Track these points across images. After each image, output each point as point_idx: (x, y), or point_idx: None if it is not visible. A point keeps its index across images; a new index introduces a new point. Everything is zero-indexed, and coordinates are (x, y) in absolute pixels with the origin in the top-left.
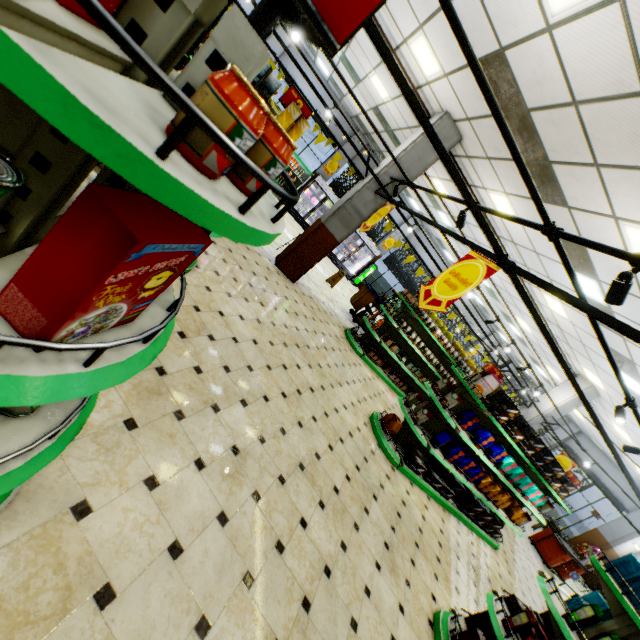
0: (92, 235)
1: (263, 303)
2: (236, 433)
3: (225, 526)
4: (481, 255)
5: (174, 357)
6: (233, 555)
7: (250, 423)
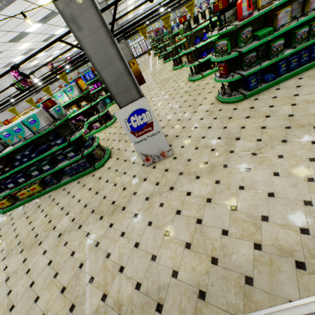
0: None
1: None
2: None
3: None
4: None
5: None
6: None
7: None
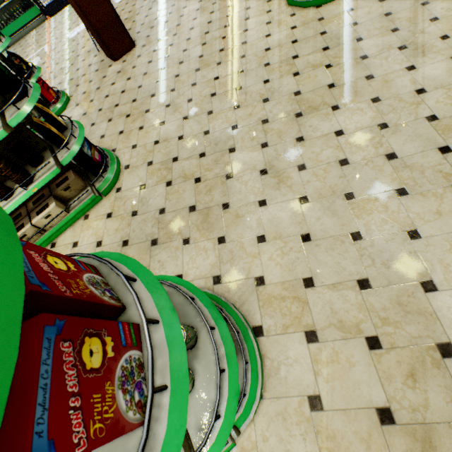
0: None
1: (152, 94)
2: (252, 167)
3: (309, 200)
4: None
5: (184, 196)
6: (329, 201)
7: (249, 151)
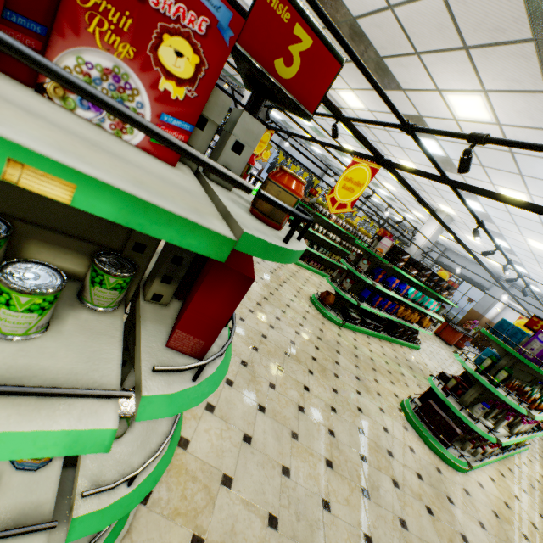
0: (224, 286)
1: None
2: (238, 352)
3: (265, 412)
4: (362, 159)
5: None
6: (279, 426)
7: (242, 341)
